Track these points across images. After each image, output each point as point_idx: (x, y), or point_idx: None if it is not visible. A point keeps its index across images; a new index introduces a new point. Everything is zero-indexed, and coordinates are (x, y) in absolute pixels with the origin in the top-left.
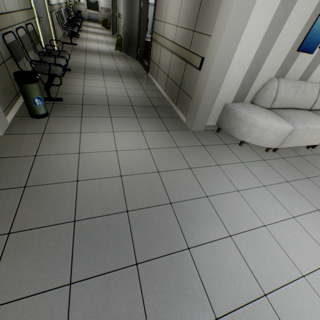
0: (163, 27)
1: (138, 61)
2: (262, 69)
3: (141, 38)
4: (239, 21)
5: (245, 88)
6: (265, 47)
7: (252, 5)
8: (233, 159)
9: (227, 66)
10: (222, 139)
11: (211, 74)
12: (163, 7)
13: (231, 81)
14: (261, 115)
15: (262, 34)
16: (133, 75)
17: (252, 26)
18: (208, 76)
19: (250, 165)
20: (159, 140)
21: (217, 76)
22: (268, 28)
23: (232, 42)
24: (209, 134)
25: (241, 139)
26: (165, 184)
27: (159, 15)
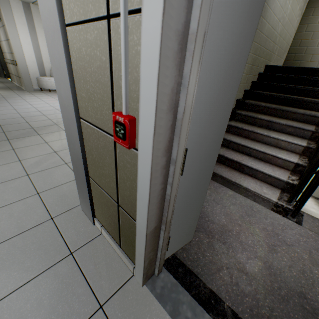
0: (6, 55)
1: (7, 78)
2: (44, 63)
3: (4, 65)
4: (18, 48)
5: (43, 71)
6: (38, 55)
7: (20, 43)
8: (42, 94)
9: (25, 62)
10: (42, 92)
11: (19, 65)
12: (3, 47)
13: (32, 68)
14: (48, 78)
15: (33, 51)
16: (0, 82)
17: (26, 49)
18: (19, 66)
19: (49, 94)
20: (7, 92)
21: (23, 66)
22: (34, 49)
23: (21, 54)
24: (37, 91)
25: (48, 89)
26: (4, 96)
27: (3, 50)
